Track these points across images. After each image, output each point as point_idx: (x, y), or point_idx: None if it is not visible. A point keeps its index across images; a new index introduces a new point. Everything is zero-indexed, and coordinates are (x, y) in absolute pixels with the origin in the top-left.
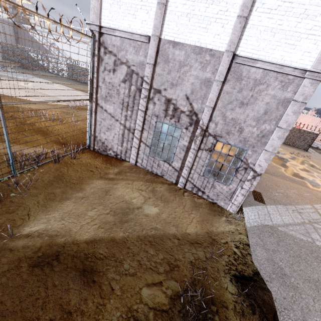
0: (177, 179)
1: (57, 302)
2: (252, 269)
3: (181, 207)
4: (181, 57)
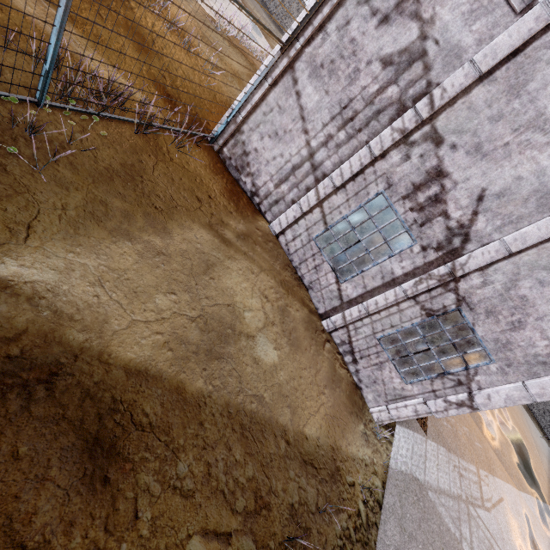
0: (330, 312)
1: (4, 505)
2: None
3: (312, 372)
4: None
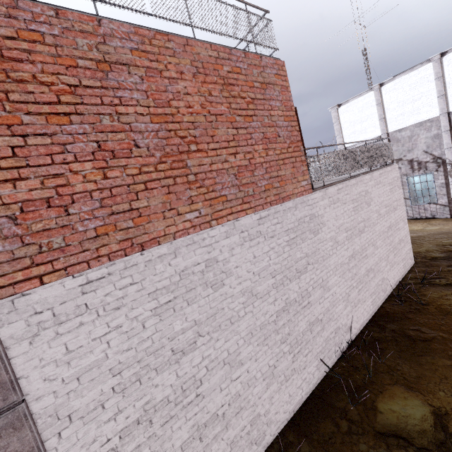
0: (451, 213)
1: None
2: None
3: None
4: (407, 134)
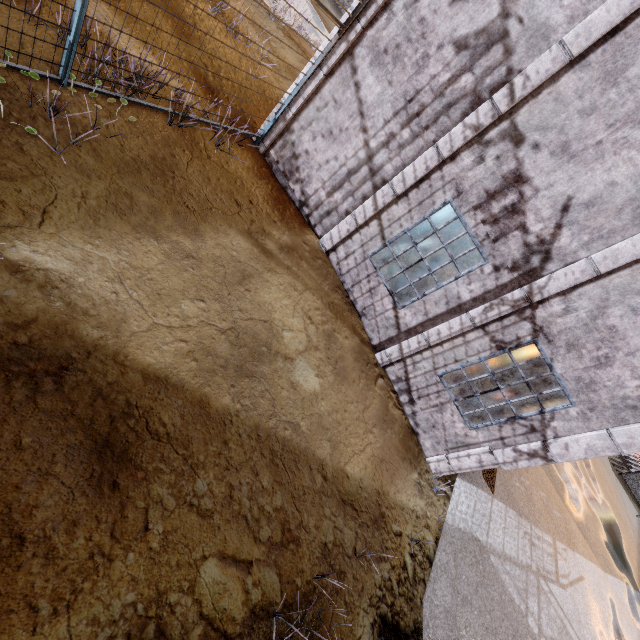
0: (385, 344)
1: (3, 493)
2: (415, 618)
3: (359, 407)
4: None
